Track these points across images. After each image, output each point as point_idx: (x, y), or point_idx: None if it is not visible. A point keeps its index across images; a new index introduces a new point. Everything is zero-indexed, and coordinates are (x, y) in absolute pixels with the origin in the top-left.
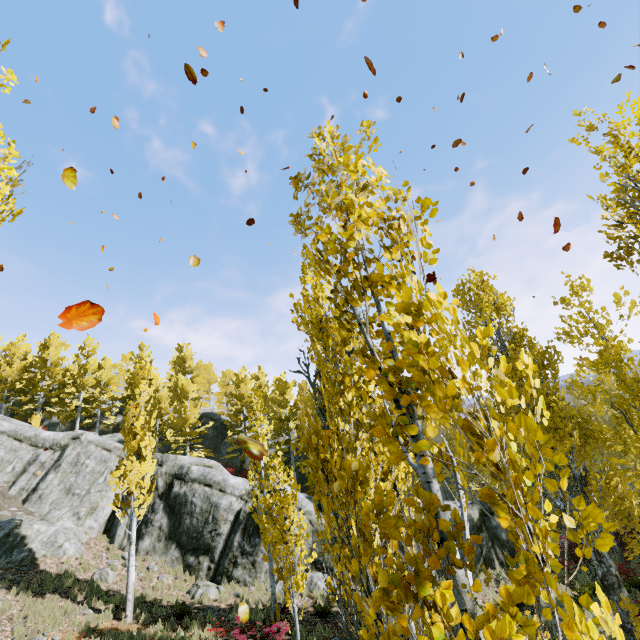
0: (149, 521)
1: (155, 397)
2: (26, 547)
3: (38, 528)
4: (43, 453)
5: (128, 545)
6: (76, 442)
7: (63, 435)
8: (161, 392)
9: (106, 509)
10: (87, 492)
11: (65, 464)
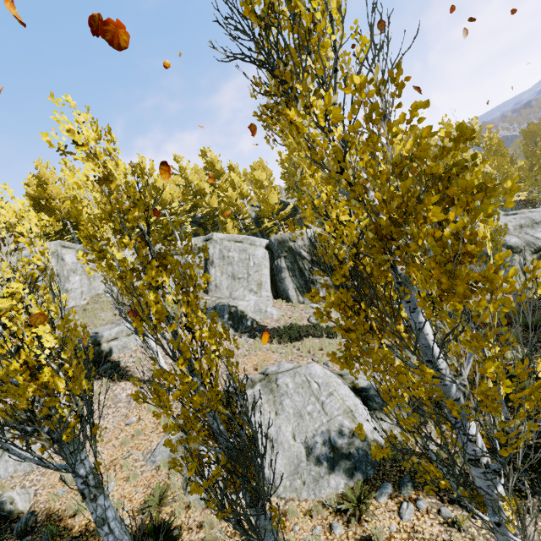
0: (314, 281)
1: (227, 197)
2: (247, 317)
3: (243, 304)
4: (189, 258)
5: (305, 300)
6: (212, 242)
7: (194, 241)
8: (229, 191)
9: (268, 283)
10: (248, 275)
11: (216, 260)
